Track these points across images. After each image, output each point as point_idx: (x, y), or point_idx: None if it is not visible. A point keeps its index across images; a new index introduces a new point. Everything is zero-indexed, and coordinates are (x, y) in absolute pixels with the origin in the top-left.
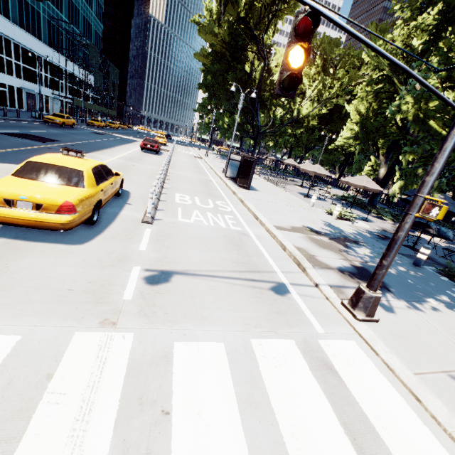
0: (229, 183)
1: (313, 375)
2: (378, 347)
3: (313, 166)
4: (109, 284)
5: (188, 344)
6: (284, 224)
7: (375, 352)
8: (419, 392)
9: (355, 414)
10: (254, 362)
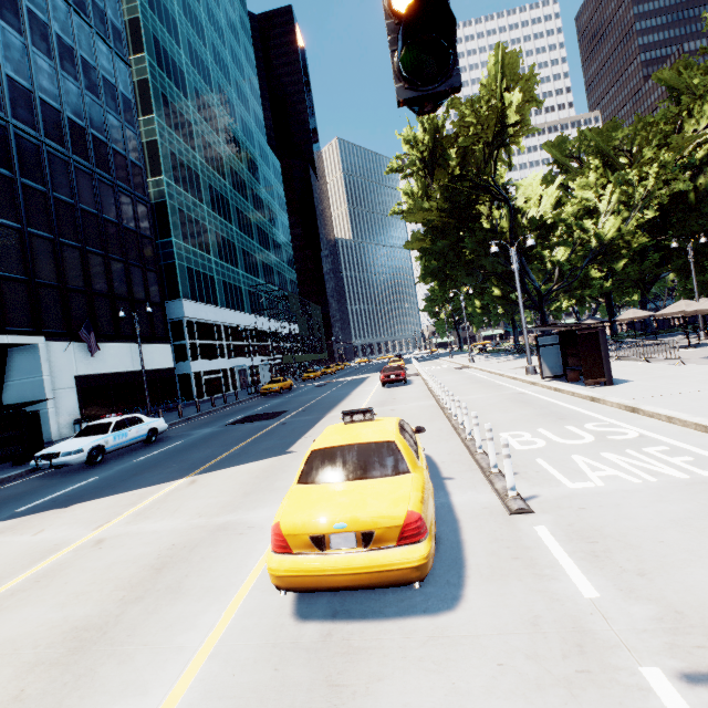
0: (563, 386)
1: None
2: None
3: None
4: None
5: None
6: None
7: None
8: None
9: None
10: None
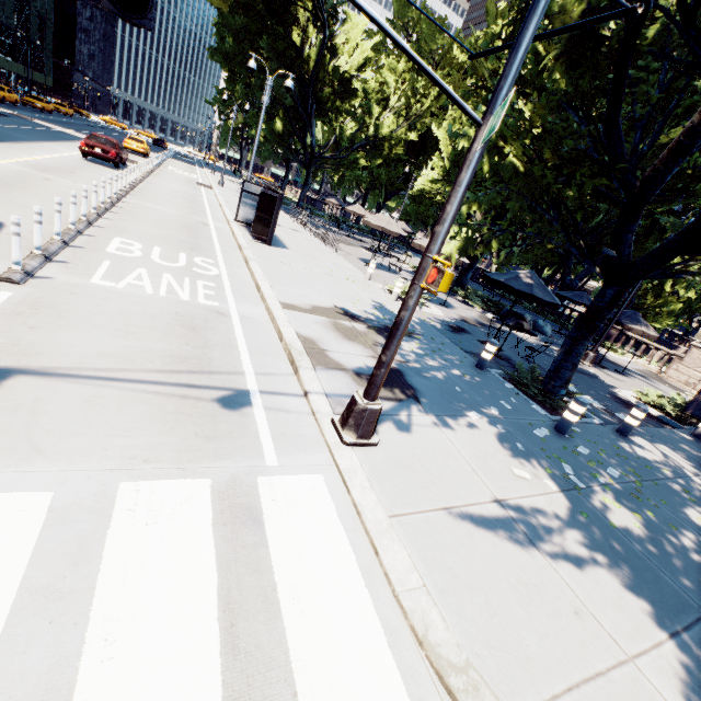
0: (239, 232)
1: (214, 533)
2: (355, 482)
3: (382, 217)
4: None
5: None
6: (302, 301)
7: (348, 489)
8: (382, 541)
9: (258, 586)
10: (106, 520)
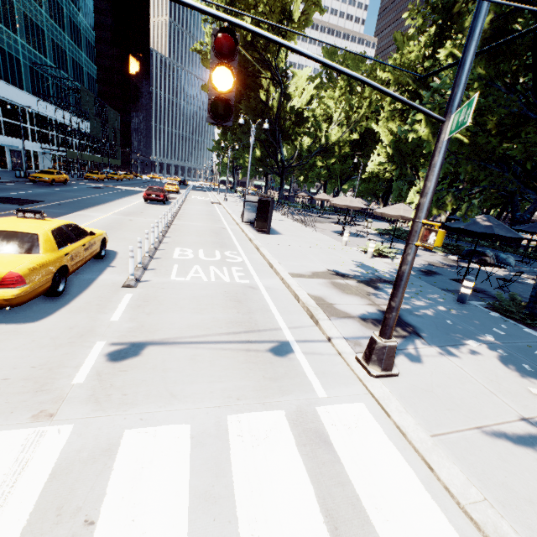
0: (247, 229)
1: (299, 452)
2: (391, 407)
3: (345, 198)
4: (59, 366)
5: (143, 431)
6: (303, 270)
7: (387, 414)
8: (432, 458)
9: (344, 496)
10: (226, 444)
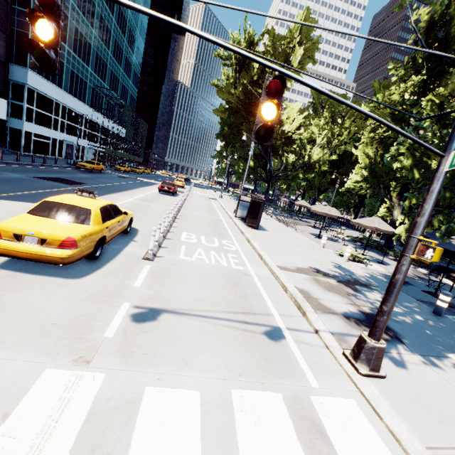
0: (239, 223)
1: (298, 439)
2: (382, 409)
3: (324, 207)
4: (95, 319)
5: (161, 390)
6: (289, 264)
7: (379, 415)
8: None
9: None
10: (231, 417)
